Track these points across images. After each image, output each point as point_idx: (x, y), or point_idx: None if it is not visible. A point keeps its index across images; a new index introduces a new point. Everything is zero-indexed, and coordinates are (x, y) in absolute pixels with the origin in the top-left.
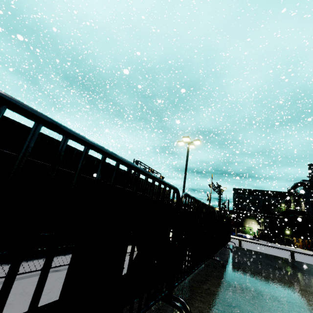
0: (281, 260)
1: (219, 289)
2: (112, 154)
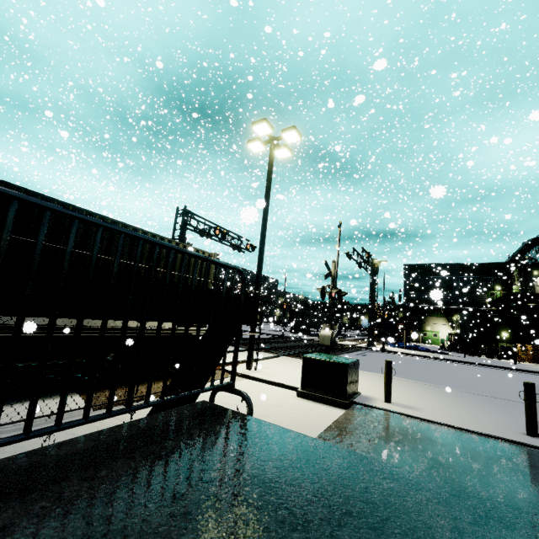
0: None
1: None
2: None
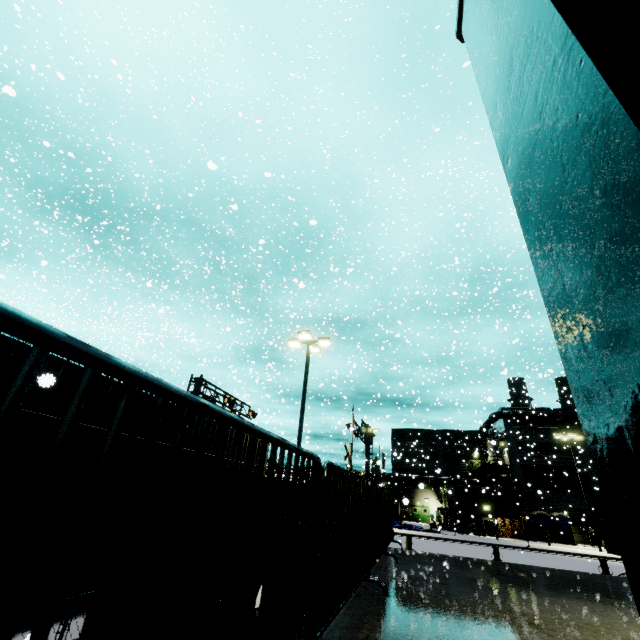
0: (479, 564)
1: (384, 634)
2: (250, 426)
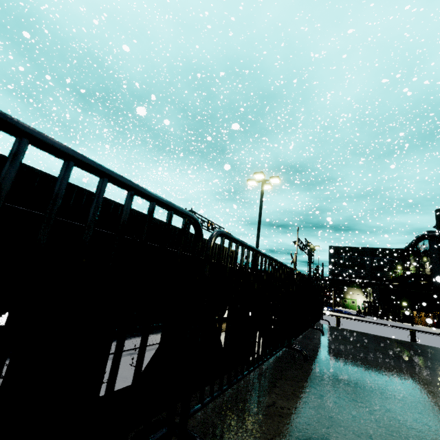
0: (399, 344)
1: (293, 403)
2: None
